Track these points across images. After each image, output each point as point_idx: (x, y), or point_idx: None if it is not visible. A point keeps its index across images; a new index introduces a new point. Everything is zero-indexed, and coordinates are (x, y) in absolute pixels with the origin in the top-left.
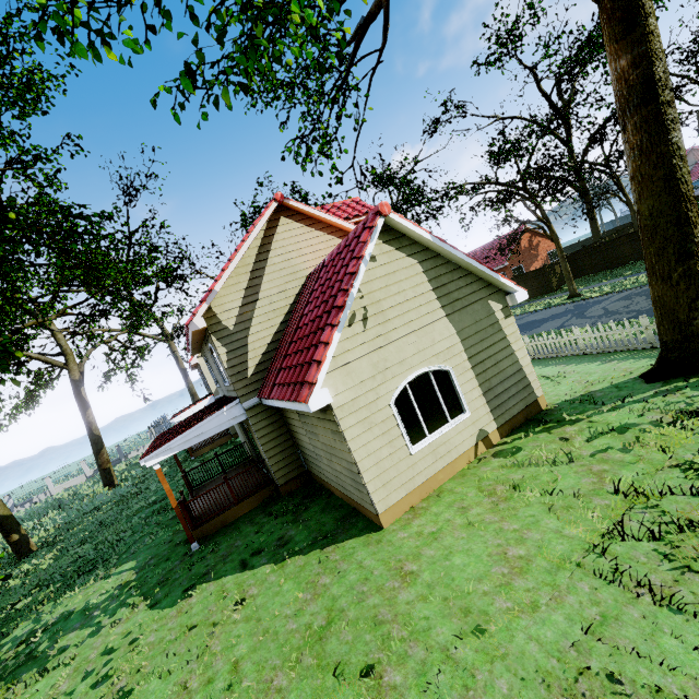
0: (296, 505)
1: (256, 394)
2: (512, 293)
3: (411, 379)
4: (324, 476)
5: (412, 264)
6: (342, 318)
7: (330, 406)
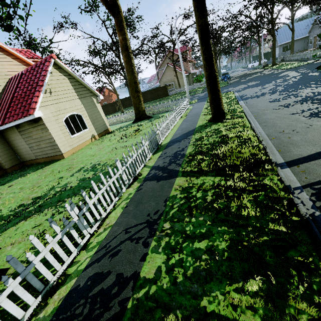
0: (21, 170)
1: None
2: (99, 96)
3: (69, 115)
4: (34, 157)
5: (65, 79)
6: (43, 89)
7: (41, 118)
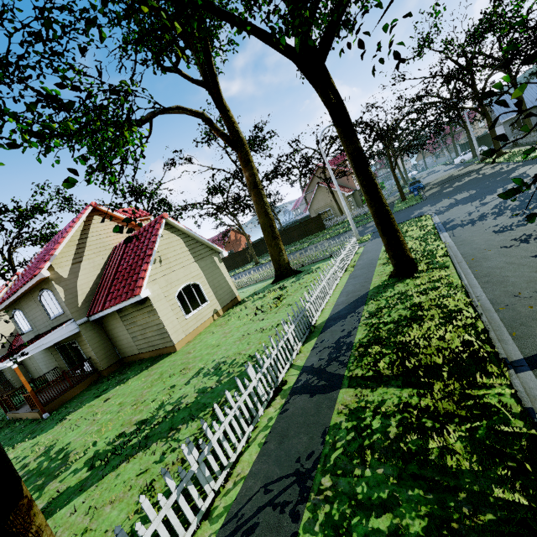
0: (120, 371)
1: (85, 316)
2: (222, 253)
3: (183, 287)
4: (138, 350)
5: (179, 239)
6: (152, 259)
7: (149, 298)
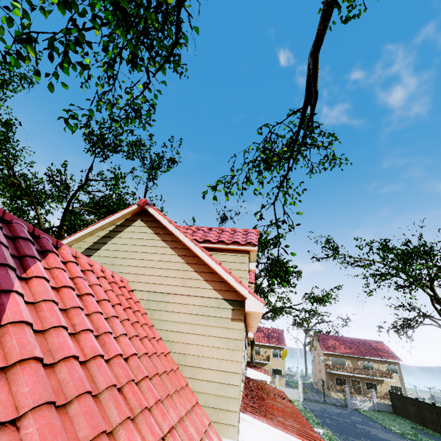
0: None
1: None
2: None
3: None
4: None
5: None
6: None
7: None
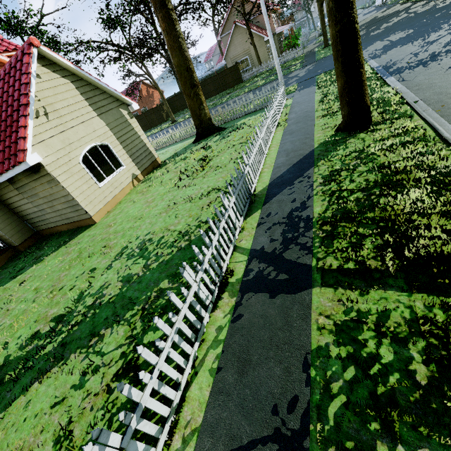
0: (37, 246)
1: None
2: (131, 105)
3: (88, 149)
4: (52, 224)
5: (67, 83)
6: (30, 111)
7: (42, 165)
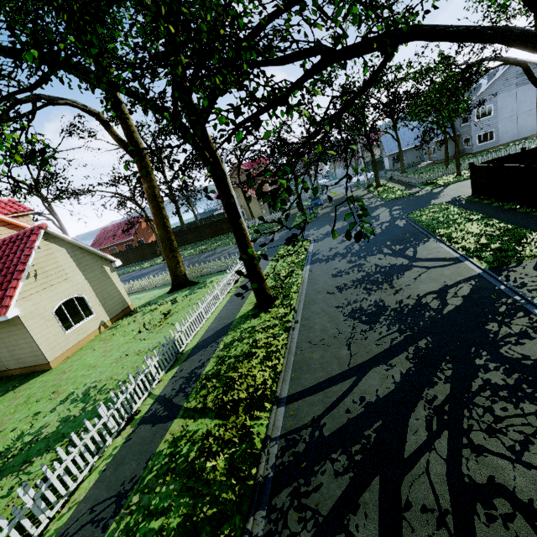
0: None
1: None
2: (115, 262)
3: (64, 301)
4: (5, 367)
5: (61, 250)
6: (24, 275)
7: (18, 317)
